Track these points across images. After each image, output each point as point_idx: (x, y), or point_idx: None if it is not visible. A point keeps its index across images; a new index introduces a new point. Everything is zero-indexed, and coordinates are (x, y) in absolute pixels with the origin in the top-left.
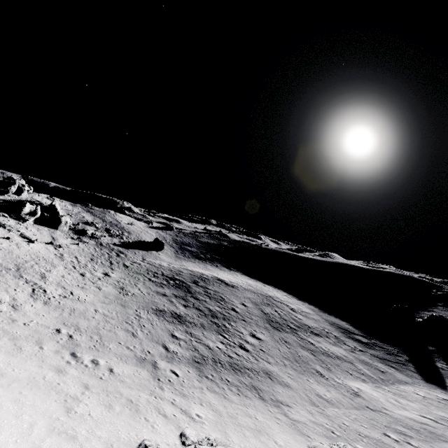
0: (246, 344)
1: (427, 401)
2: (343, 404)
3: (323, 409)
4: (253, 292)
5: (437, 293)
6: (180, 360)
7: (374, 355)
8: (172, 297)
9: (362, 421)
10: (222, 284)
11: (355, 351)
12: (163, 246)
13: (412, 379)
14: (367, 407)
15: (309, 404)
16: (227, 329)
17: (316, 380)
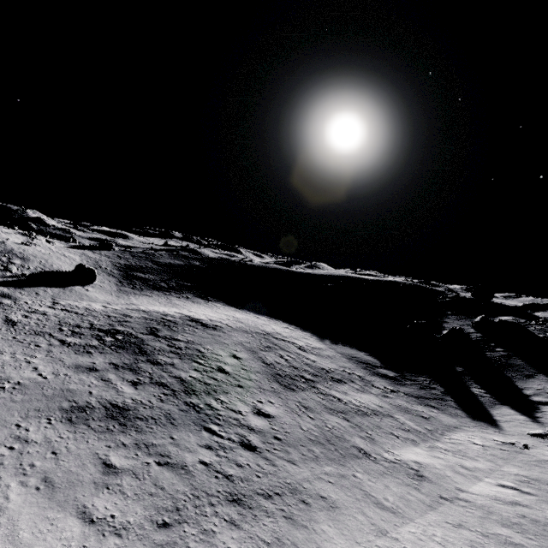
0: (249, 434)
1: (489, 452)
2: (413, 507)
3: (397, 538)
4: (245, 331)
5: (443, 300)
6: (120, 542)
7: (408, 393)
8: (109, 370)
9: (454, 541)
10: (199, 327)
11: (388, 395)
12: (94, 276)
13: (458, 420)
14: (441, 498)
15: (373, 535)
16: (215, 412)
17: (365, 470)
